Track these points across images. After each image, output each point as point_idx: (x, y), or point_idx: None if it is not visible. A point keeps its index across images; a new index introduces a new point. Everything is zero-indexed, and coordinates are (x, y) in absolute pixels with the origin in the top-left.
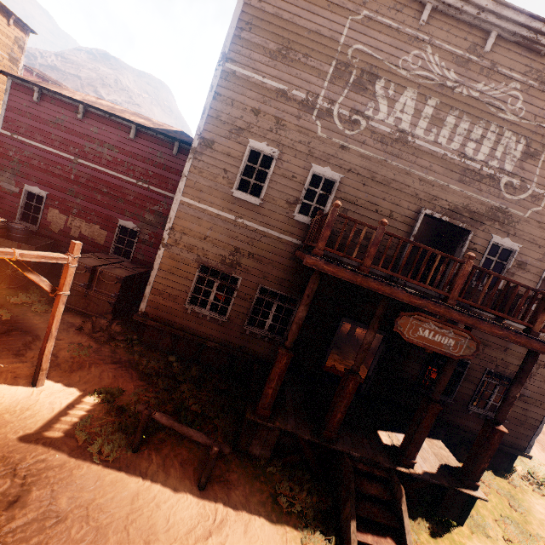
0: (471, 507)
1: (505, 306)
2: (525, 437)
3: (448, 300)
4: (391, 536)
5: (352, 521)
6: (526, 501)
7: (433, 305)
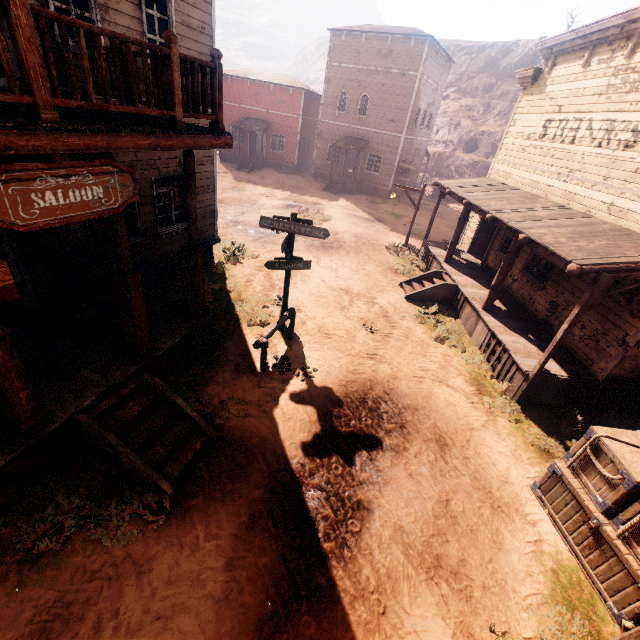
0: (210, 327)
1: (132, 92)
2: (211, 226)
3: (40, 113)
4: (176, 423)
5: (138, 464)
6: (232, 277)
7: (19, 137)
